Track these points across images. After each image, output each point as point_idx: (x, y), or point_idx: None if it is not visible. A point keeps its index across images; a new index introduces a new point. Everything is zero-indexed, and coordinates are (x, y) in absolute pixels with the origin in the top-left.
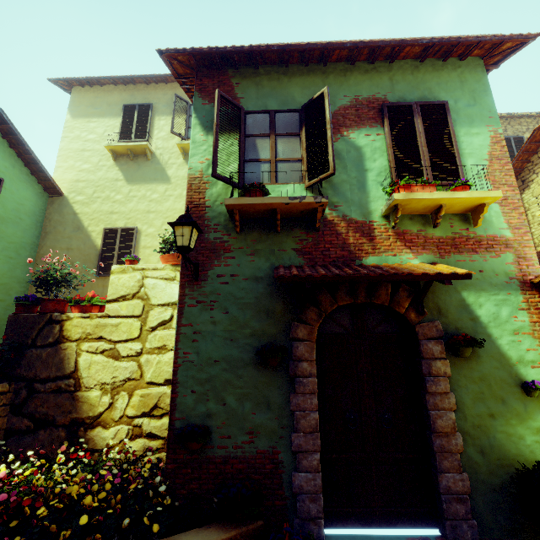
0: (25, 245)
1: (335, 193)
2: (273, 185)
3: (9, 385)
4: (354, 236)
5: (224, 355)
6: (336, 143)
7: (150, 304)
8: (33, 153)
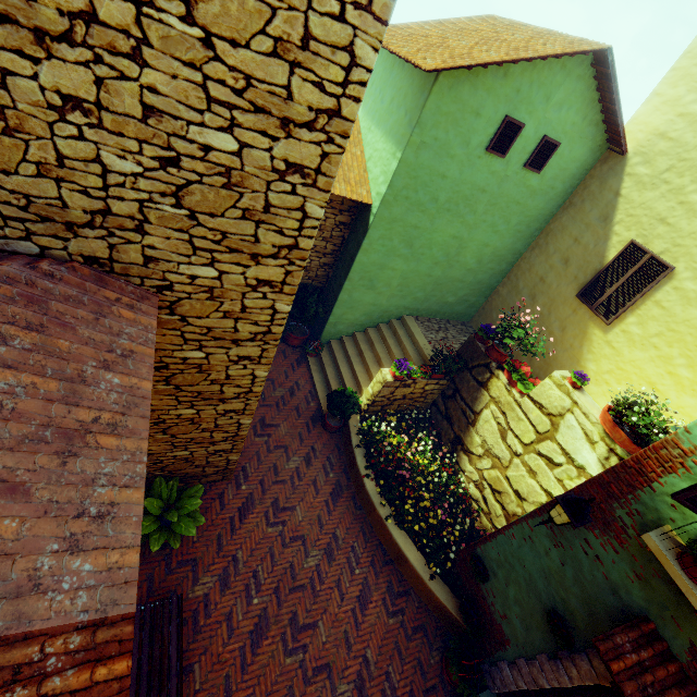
0: (540, 216)
1: None
2: None
3: (447, 381)
4: None
5: (532, 574)
6: None
7: (554, 435)
8: (619, 102)
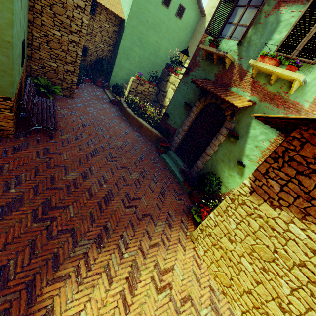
0: (184, 41)
1: (246, 51)
2: (228, 39)
3: (157, 88)
4: (236, 76)
5: (180, 100)
6: (271, 16)
7: None
8: None
